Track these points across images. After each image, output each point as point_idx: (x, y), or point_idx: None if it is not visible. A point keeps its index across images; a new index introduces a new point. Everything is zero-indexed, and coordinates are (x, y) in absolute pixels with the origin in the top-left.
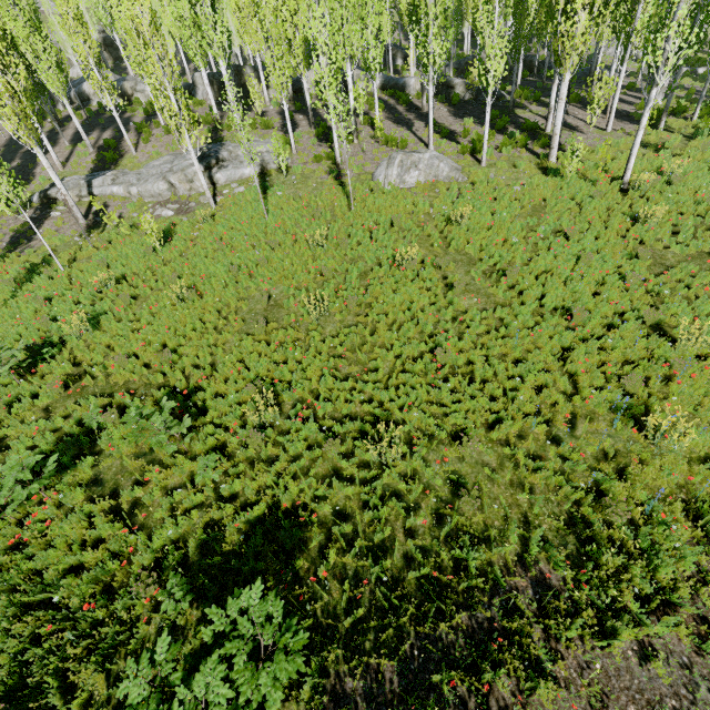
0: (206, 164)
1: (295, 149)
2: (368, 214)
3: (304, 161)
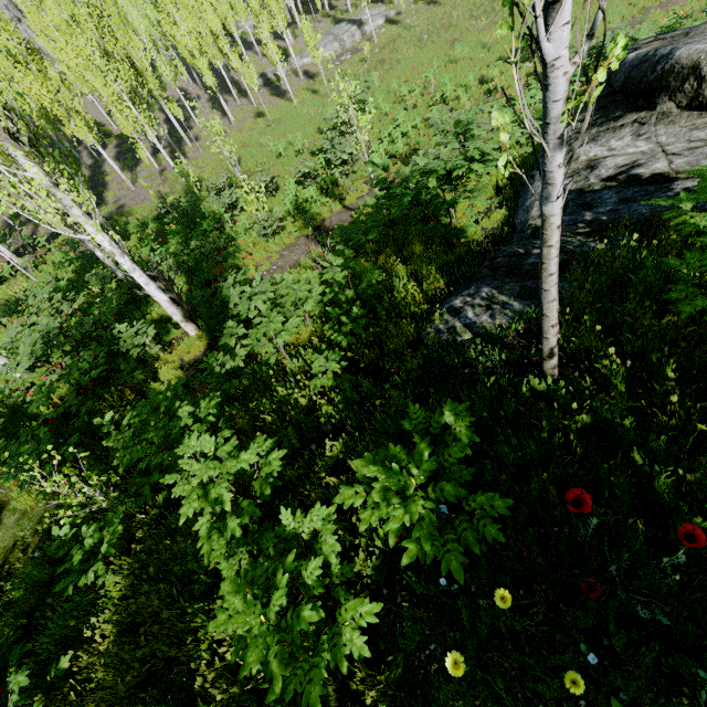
0: (358, 24)
1: (397, 4)
2: (469, 3)
3: (407, 7)
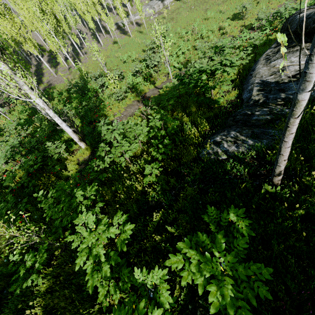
0: (161, 0)
1: None
2: None
3: None
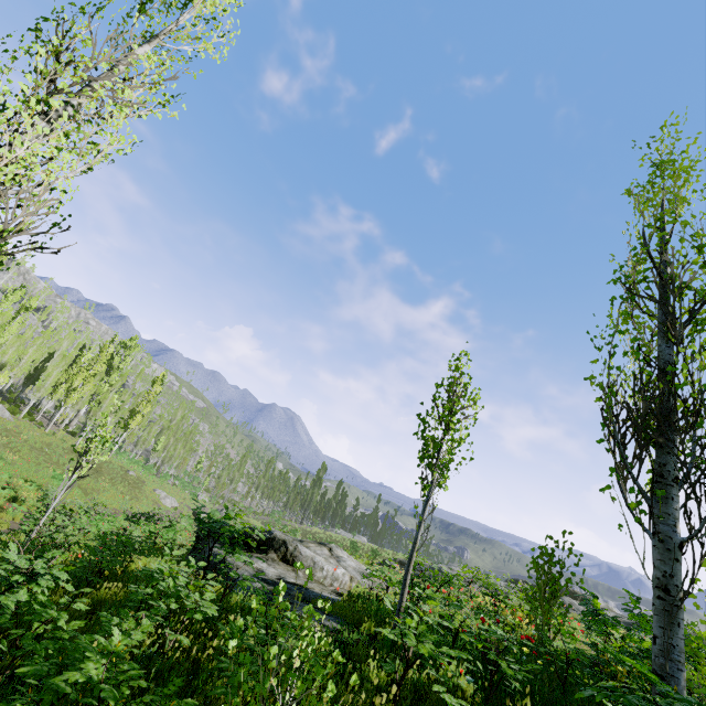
0: None
1: None
2: None
3: None
